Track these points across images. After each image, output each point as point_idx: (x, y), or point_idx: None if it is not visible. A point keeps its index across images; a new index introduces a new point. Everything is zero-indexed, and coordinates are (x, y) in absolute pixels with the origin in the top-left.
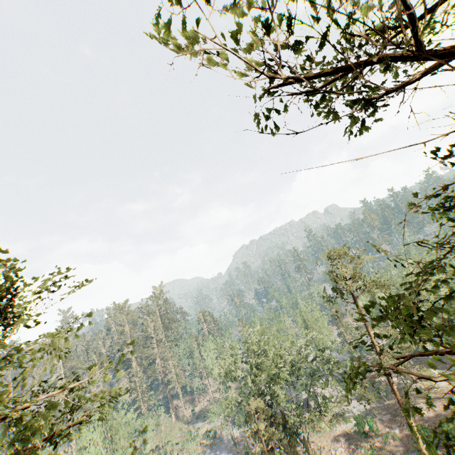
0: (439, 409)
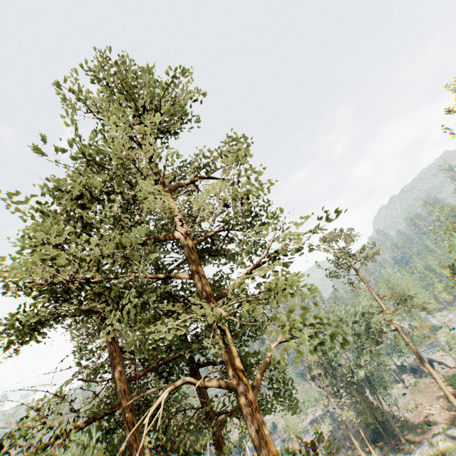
0: None
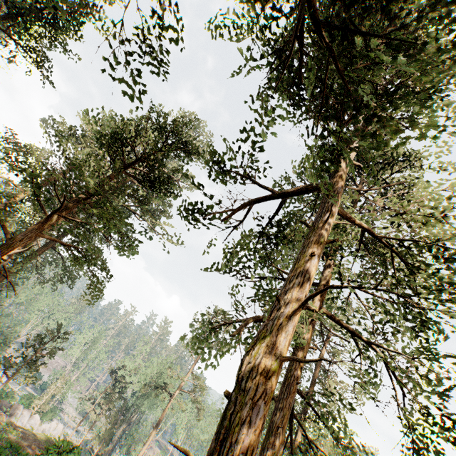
0: None
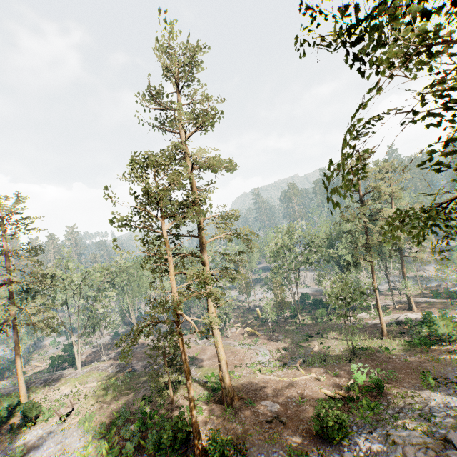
0: (116, 351)
